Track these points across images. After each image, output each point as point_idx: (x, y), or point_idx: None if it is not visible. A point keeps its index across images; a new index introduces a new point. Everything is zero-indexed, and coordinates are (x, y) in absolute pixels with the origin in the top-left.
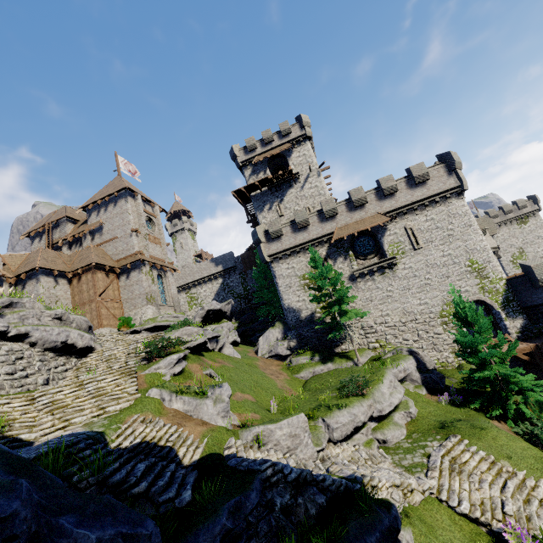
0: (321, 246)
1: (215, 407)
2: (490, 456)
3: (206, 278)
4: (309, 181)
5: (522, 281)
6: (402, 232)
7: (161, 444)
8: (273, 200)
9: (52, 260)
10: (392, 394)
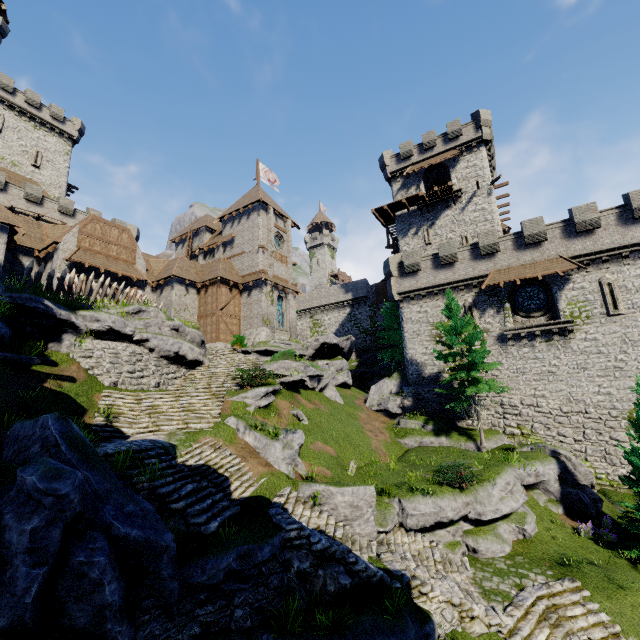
0: (468, 291)
1: (283, 452)
2: (616, 625)
3: (333, 305)
4: (473, 202)
5: None
6: (594, 287)
7: (220, 471)
8: (422, 223)
9: (186, 270)
10: (503, 499)
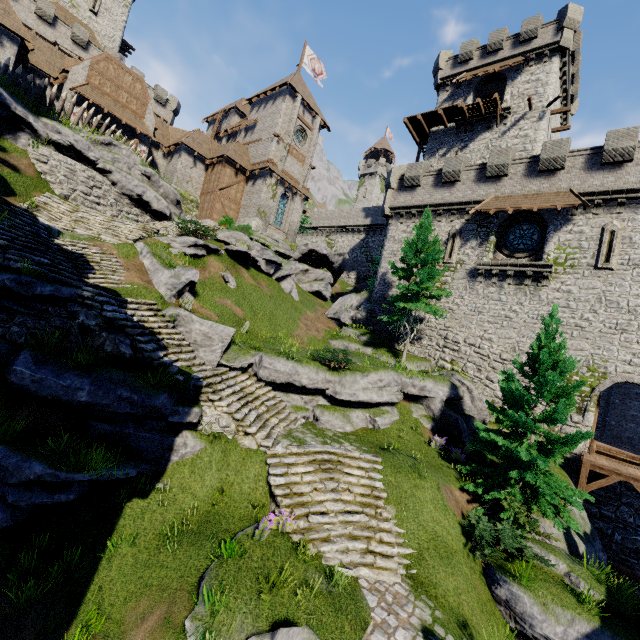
0: (460, 216)
1: (169, 279)
2: (384, 492)
3: (350, 228)
4: (519, 126)
5: None
6: (594, 233)
7: (92, 264)
8: (454, 144)
9: (199, 143)
10: (367, 389)
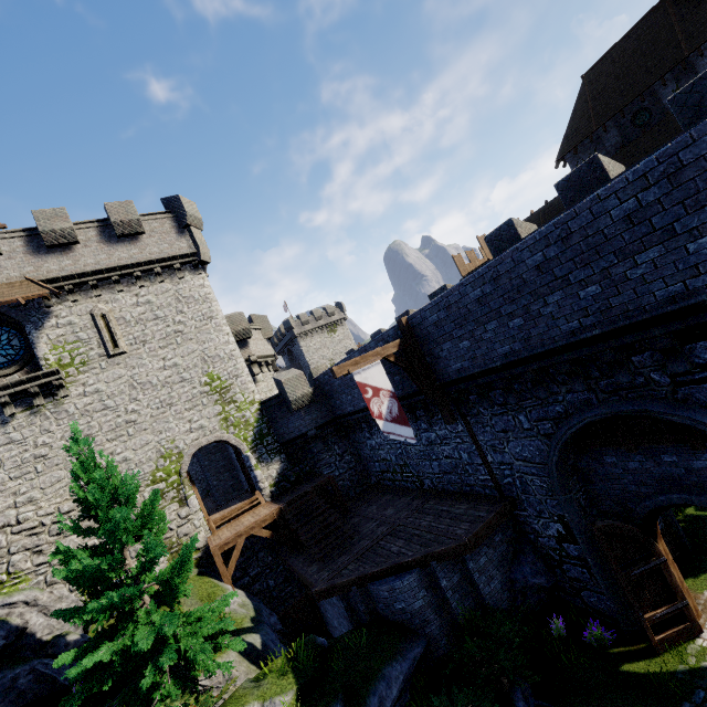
0: None
1: None
2: None
3: None
4: None
5: (277, 403)
6: (86, 321)
7: None
8: None
9: None
10: None
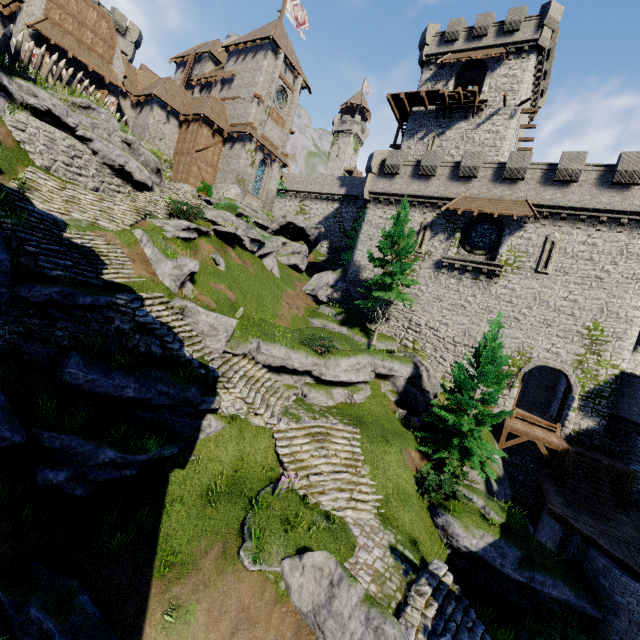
0: (432, 210)
1: (172, 270)
2: (362, 456)
3: (324, 195)
4: (492, 121)
5: (638, 384)
6: (539, 241)
7: (102, 258)
8: (432, 129)
9: (172, 95)
10: (347, 371)
